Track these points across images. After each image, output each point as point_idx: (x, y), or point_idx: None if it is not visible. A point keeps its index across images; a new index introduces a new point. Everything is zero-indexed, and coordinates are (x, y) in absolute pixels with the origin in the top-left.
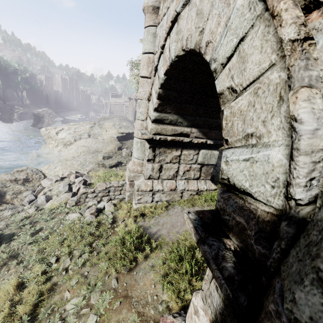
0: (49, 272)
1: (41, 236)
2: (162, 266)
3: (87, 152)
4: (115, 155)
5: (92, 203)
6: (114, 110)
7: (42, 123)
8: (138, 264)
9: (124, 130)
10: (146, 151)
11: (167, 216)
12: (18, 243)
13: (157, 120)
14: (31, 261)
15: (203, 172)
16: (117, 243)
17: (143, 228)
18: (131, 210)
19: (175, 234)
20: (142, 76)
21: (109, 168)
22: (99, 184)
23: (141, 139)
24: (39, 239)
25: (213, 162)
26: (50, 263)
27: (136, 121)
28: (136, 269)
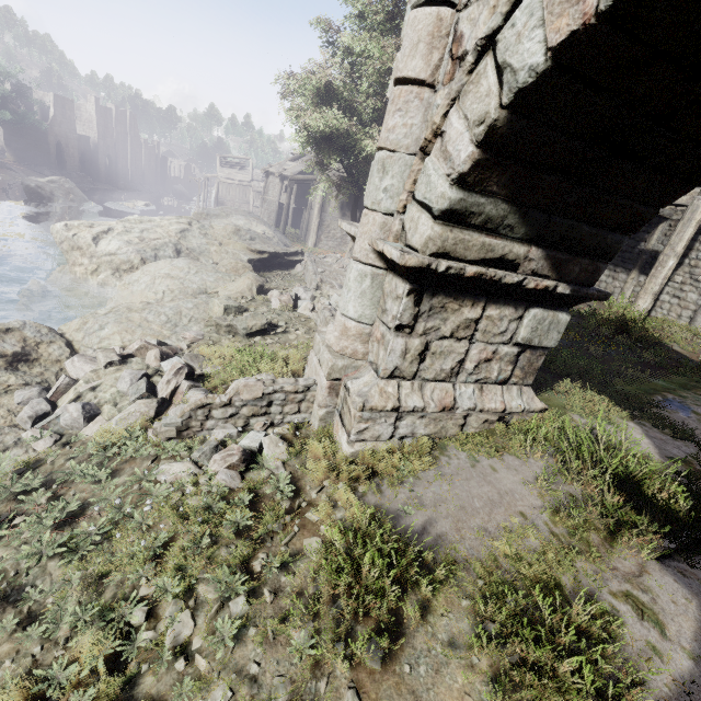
0: (126, 657)
1: (88, 533)
2: (483, 645)
3: (180, 293)
4: (253, 305)
5: (224, 433)
6: (227, 197)
7: (50, 212)
8: (405, 636)
9: (264, 247)
10: (393, 302)
11: (442, 480)
12: (18, 554)
13: (453, 215)
14: (66, 619)
15: (521, 366)
16: (326, 563)
17: (383, 515)
18: (338, 459)
19: (480, 536)
20: (404, 80)
21: (244, 338)
22: (246, 383)
23: (375, 267)
24: (81, 541)
25: (551, 341)
26: (131, 630)
27: (364, 214)
28: (404, 654)
